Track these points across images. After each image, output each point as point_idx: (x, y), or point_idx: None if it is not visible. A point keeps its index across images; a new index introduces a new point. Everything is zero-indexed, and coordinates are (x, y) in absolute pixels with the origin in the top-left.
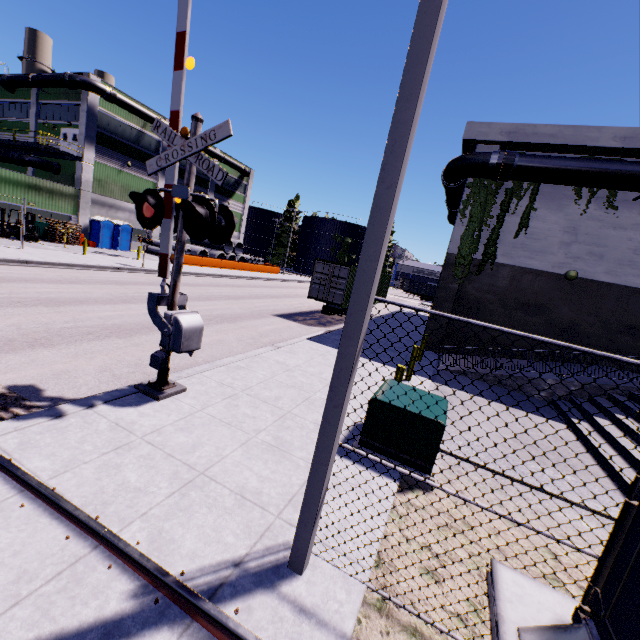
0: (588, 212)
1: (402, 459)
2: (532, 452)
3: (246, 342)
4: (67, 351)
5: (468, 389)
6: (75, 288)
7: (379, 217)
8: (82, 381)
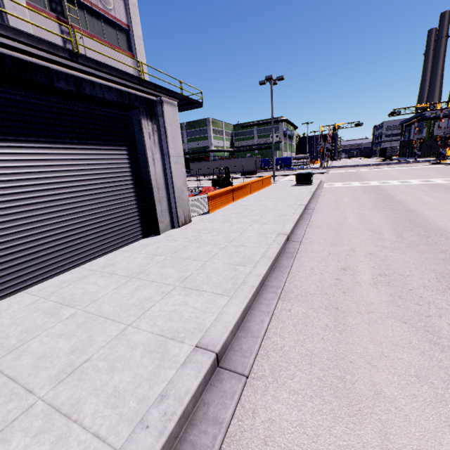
0: None
1: None
2: None
3: None
4: None
5: None
6: None
7: None
8: None
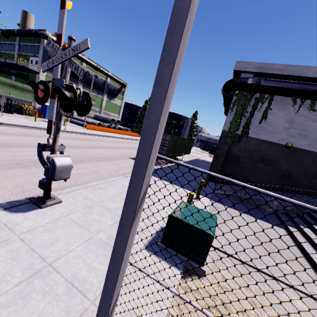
0: (299, 112)
1: (186, 254)
2: (266, 248)
3: (110, 172)
4: (0, 174)
5: (230, 205)
6: (23, 138)
7: (159, 90)
8: (0, 193)
